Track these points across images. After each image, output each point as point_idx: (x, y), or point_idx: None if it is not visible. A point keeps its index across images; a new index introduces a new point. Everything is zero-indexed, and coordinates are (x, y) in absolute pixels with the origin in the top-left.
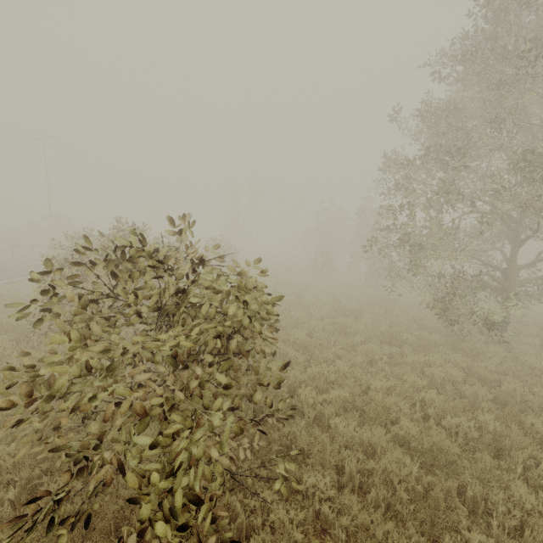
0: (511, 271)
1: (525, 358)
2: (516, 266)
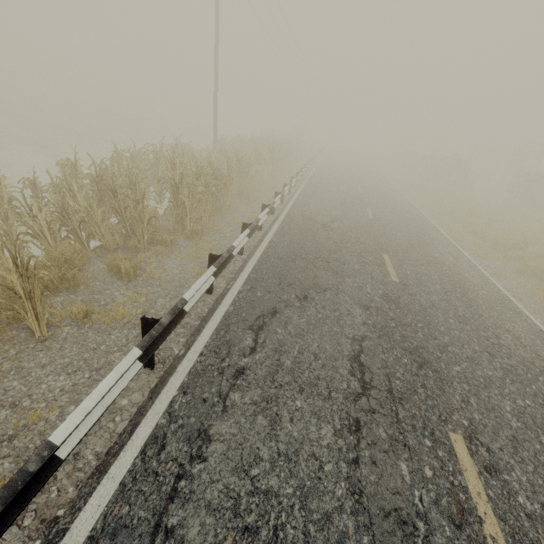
0: None
1: None
2: None
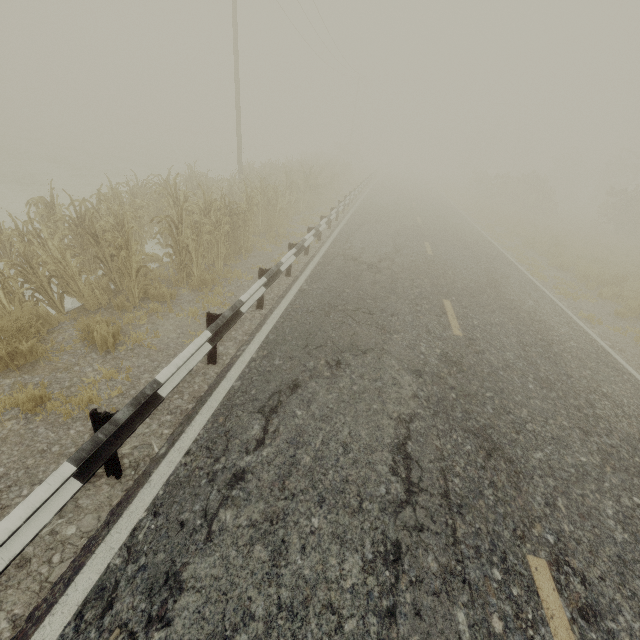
0: None
1: None
2: None
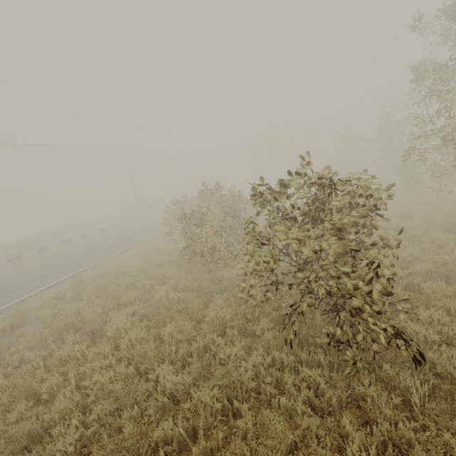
0: None
1: None
2: None
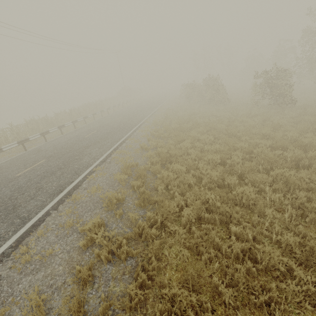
0: None
1: None
2: None
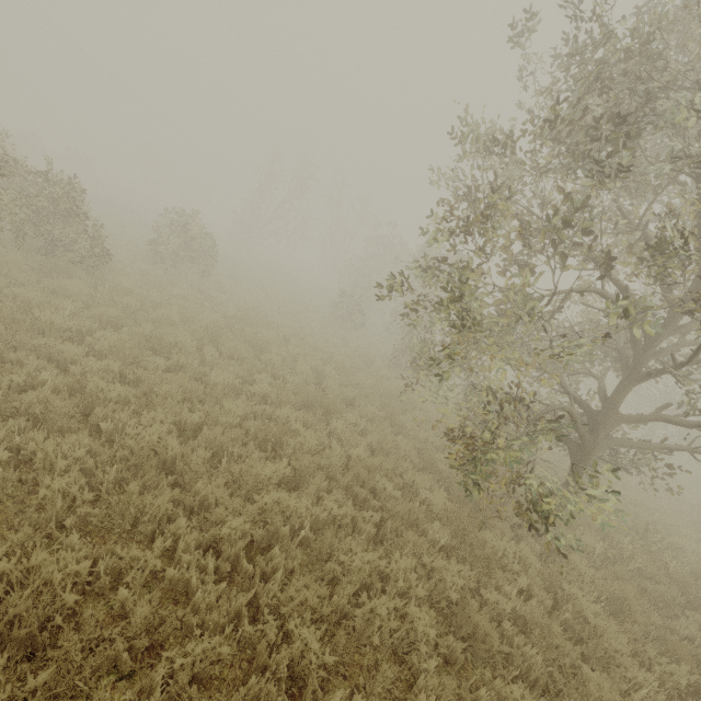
0: (605, 419)
1: (572, 590)
2: (616, 415)
